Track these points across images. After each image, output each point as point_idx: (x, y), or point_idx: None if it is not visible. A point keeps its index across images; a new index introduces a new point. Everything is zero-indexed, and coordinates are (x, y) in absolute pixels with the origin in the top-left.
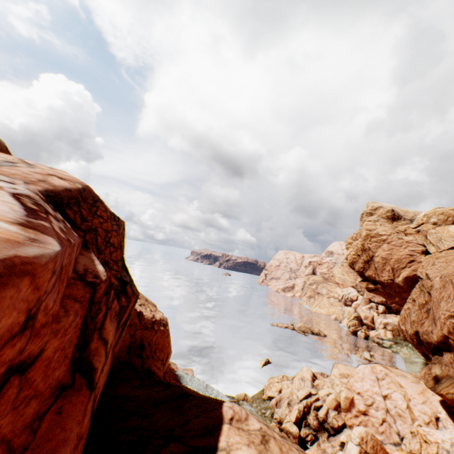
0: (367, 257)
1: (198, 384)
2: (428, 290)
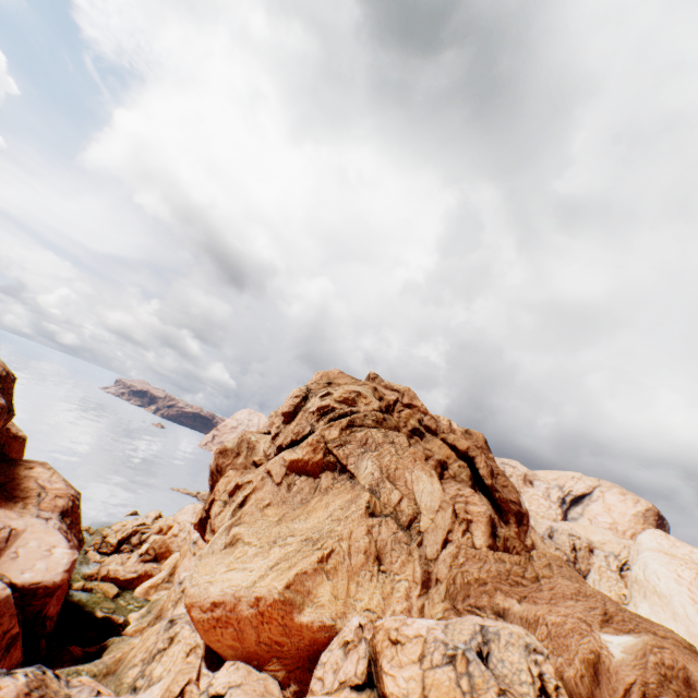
0: None
1: None
2: None
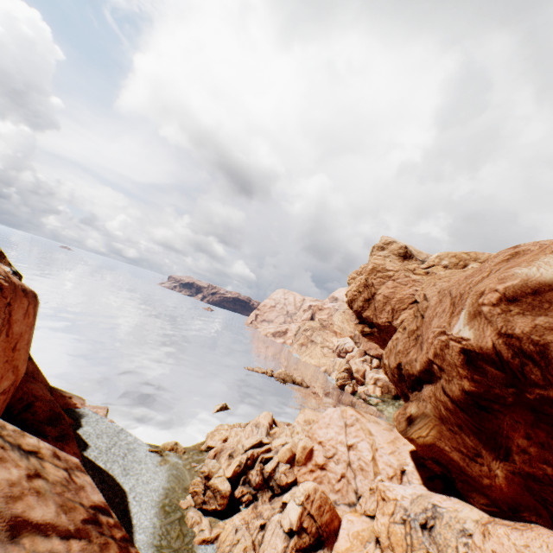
0: (368, 294)
1: (108, 427)
2: (423, 313)
